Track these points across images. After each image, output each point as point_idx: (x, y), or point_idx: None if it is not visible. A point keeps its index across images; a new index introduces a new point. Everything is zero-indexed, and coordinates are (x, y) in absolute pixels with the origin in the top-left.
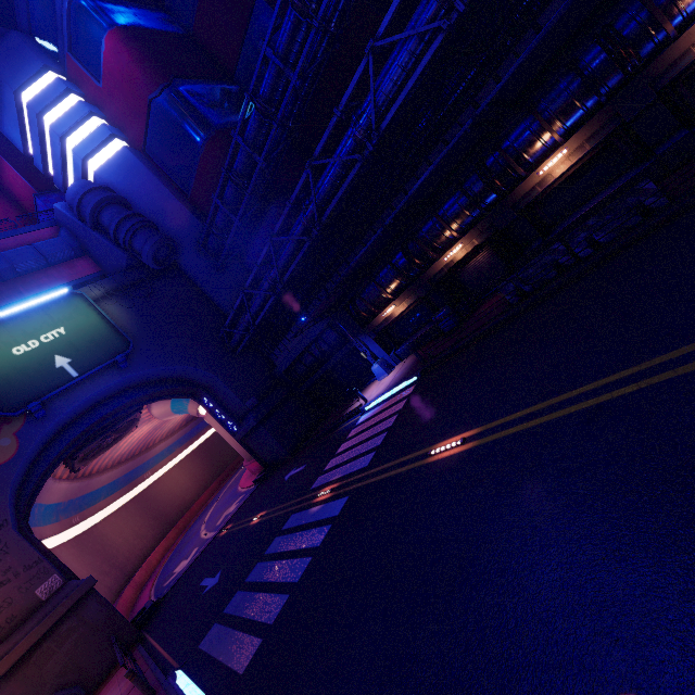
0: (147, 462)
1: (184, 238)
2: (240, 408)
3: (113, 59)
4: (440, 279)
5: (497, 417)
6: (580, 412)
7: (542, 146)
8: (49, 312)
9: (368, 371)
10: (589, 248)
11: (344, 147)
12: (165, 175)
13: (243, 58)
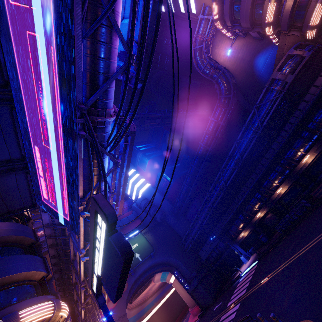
0: (144, 308)
1: (166, 210)
2: (190, 276)
3: (149, 166)
4: (257, 223)
5: (275, 269)
6: (287, 265)
7: (274, 186)
8: (133, 238)
9: (240, 260)
10: (296, 216)
11: (217, 189)
12: (160, 191)
13: (180, 157)
